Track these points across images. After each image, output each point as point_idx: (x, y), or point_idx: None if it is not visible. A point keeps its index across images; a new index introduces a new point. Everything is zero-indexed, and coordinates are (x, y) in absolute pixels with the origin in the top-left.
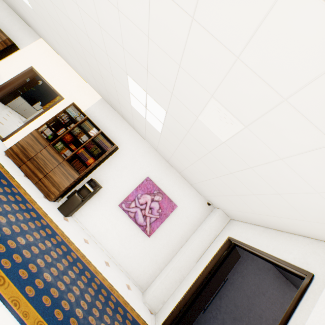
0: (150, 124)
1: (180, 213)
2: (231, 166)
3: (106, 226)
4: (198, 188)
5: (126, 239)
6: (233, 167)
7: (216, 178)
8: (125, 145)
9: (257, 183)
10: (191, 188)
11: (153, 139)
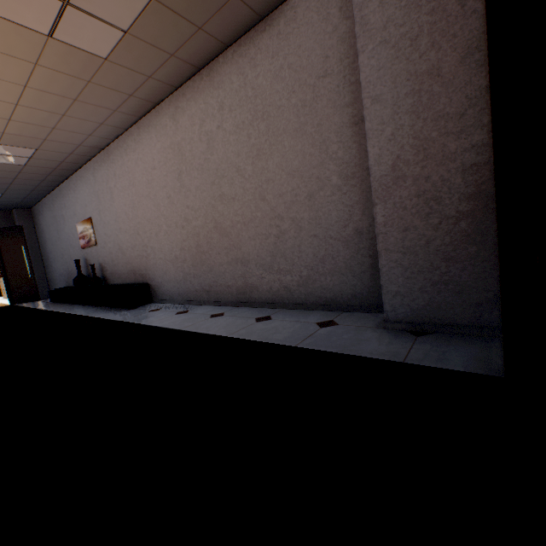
0: None
1: None
2: None
3: None
4: None
5: None
6: None
7: None
8: None
9: None
10: None
11: None
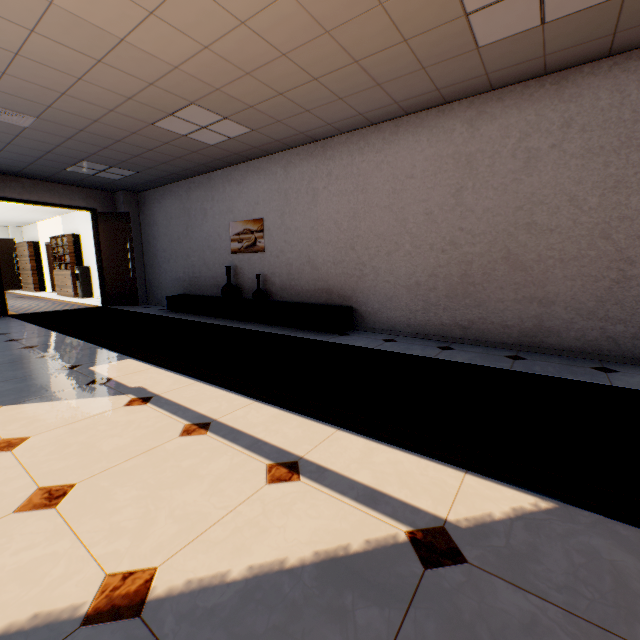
0: None
1: None
2: None
3: None
4: None
5: None
6: None
7: None
8: (80, 228)
9: None
10: None
11: None
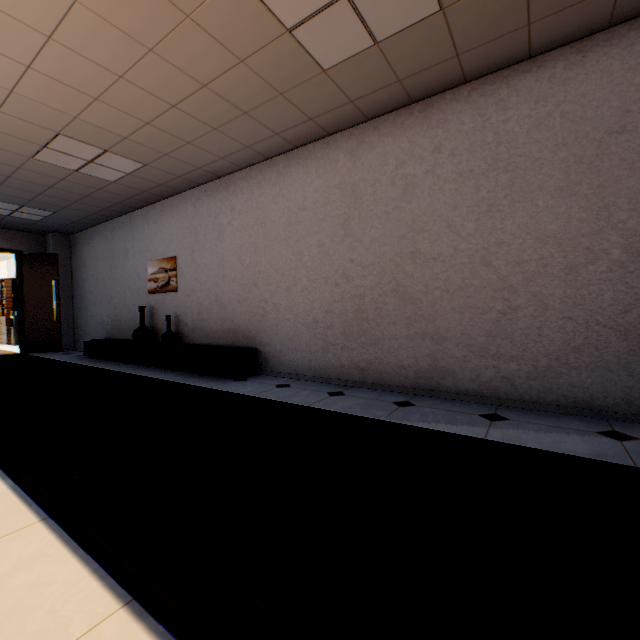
0: None
1: None
2: None
3: None
4: None
5: None
6: None
7: None
8: None
9: None
10: None
11: None
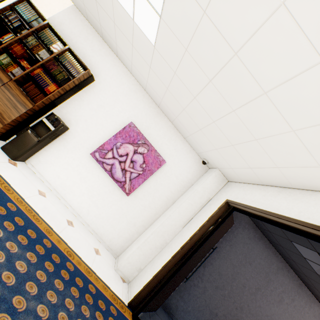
0: (139, 31)
1: (168, 170)
2: (273, 74)
3: (73, 179)
4: (193, 142)
5: (98, 197)
6: (276, 76)
7: (229, 114)
8: (104, 77)
9: (316, 101)
10: (184, 143)
11: (142, 66)
